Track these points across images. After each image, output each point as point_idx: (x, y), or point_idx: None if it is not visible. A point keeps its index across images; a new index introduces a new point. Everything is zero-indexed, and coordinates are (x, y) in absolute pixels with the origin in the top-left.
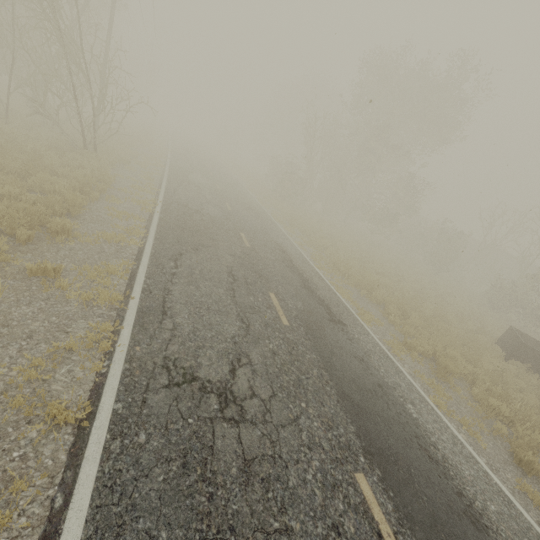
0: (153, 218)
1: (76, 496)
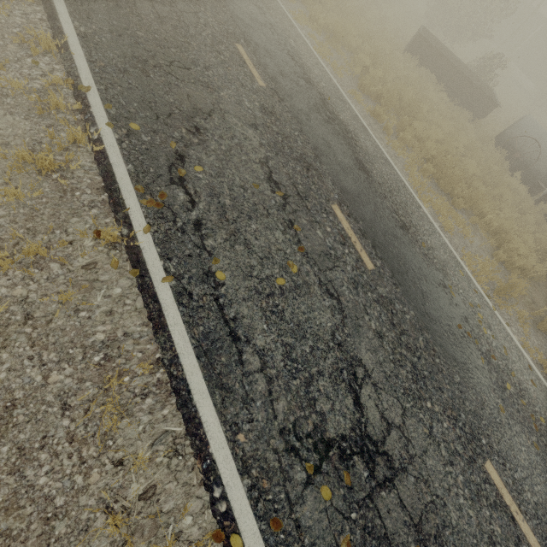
0: None
1: None
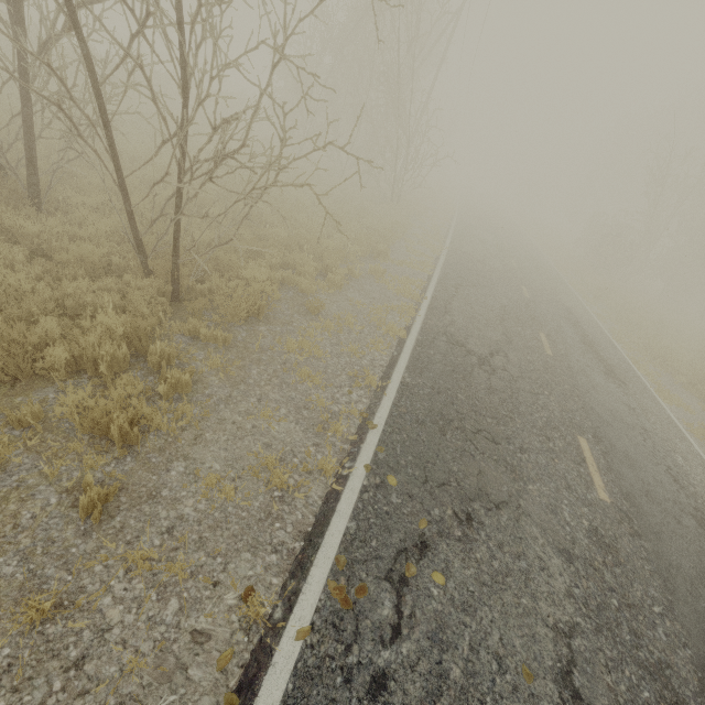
0: (440, 258)
1: (403, 354)
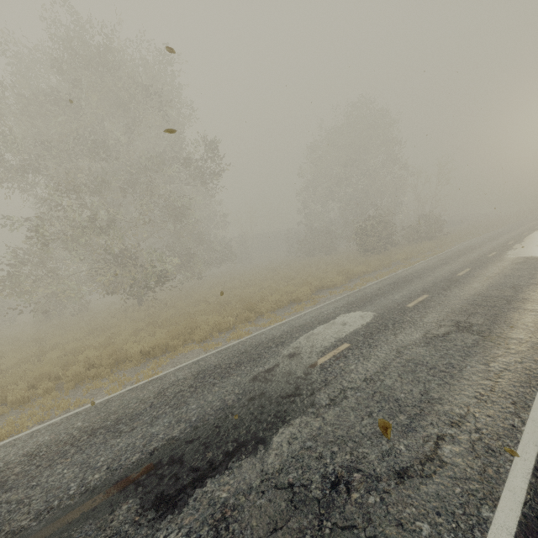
0: None
1: None
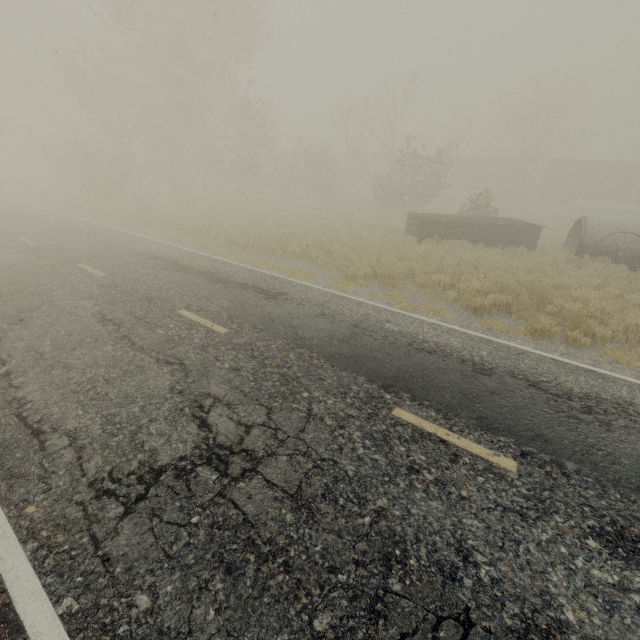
0: None
1: None
